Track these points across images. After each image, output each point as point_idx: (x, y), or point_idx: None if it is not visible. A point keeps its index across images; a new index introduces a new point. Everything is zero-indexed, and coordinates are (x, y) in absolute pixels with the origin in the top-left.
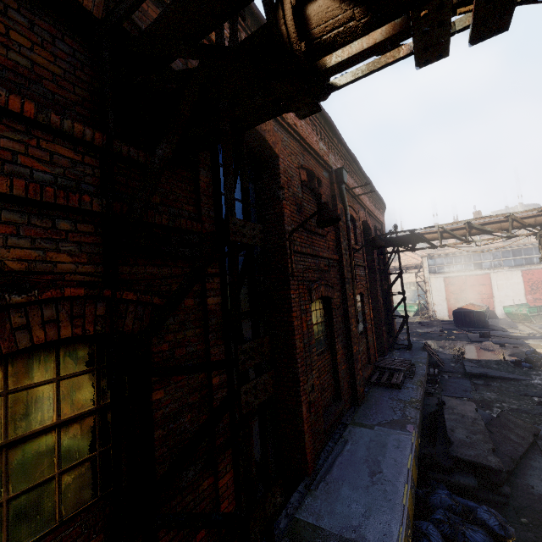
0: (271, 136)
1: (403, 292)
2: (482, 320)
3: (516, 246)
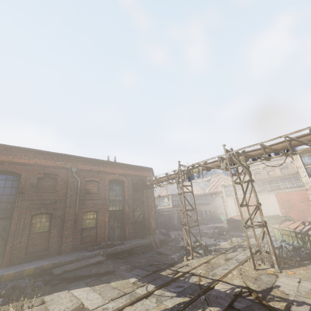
0: (18, 170)
1: (142, 209)
2: (240, 225)
3: (268, 178)
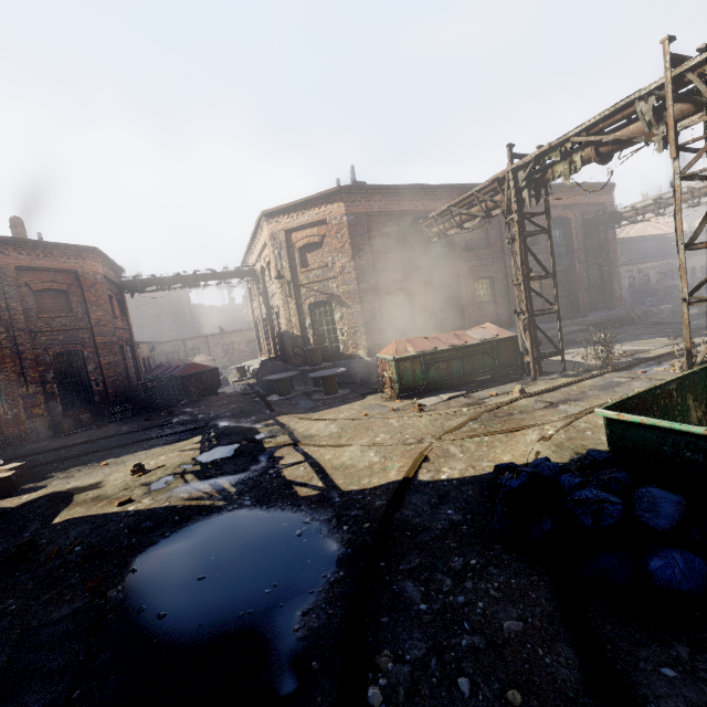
0: None
1: (607, 265)
2: None
3: None
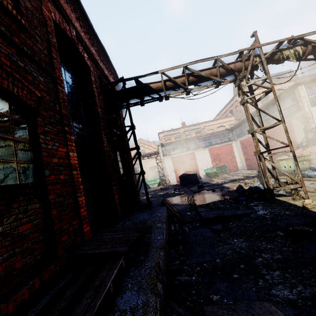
0: None
1: (137, 146)
2: (195, 179)
3: (204, 135)
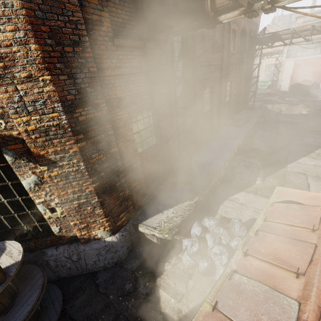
0: None
1: (257, 77)
2: (307, 91)
3: None
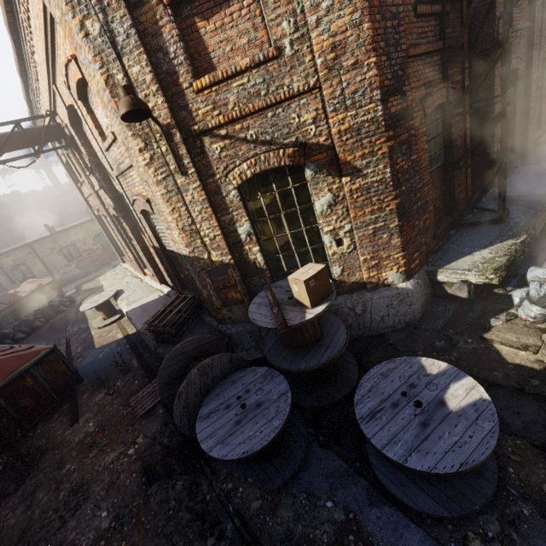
0: None
1: None
2: None
3: None
